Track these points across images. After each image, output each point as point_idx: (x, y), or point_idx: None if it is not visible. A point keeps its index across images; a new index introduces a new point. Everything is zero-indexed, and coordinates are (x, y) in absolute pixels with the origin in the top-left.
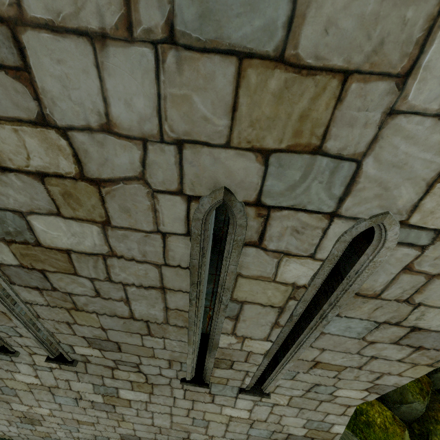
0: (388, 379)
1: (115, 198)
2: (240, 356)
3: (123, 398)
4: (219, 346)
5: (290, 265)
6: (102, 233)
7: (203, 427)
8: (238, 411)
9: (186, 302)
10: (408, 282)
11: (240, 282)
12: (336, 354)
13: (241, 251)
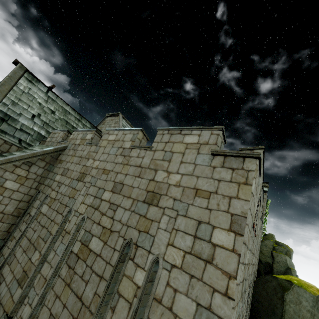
0: None
1: (112, 235)
2: None
3: None
4: None
5: (138, 272)
6: (103, 246)
7: None
8: None
9: (104, 288)
10: (169, 293)
11: (123, 279)
12: None
13: (128, 261)
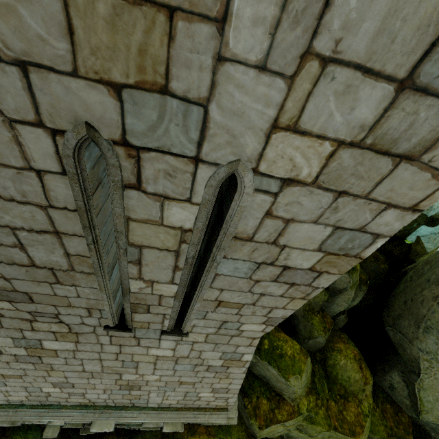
0: (277, 313)
1: None
2: (154, 300)
3: (48, 349)
4: (131, 291)
5: (173, 209)
6: None
7: (133, 368)
8: (163, 351)
9: (85, 247)
10: (272, 226)
11: (132, 226)
12: (233, 293)
13: (124, 193)
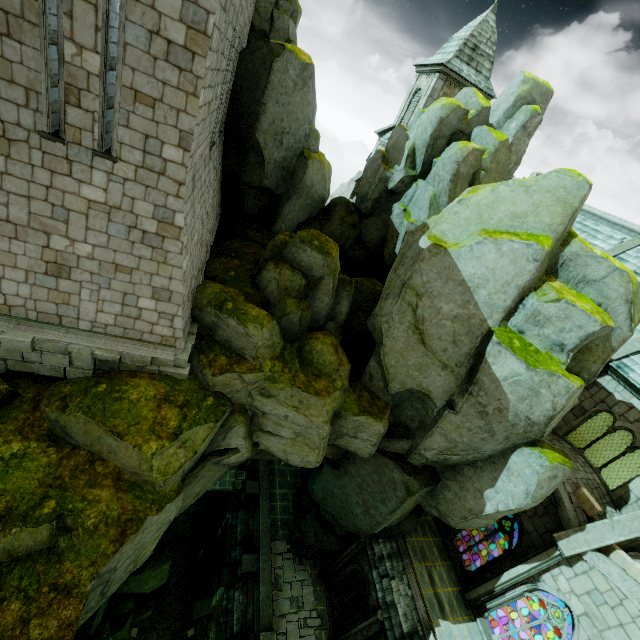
0: (184, 121)
1: None
2: (83, 80)
3: None
4: (66, 61)
5: None
6: None
7: (63, 223)
8: (96, 191)
9: None
10: None
11: None
12: (143, 77)
13: None
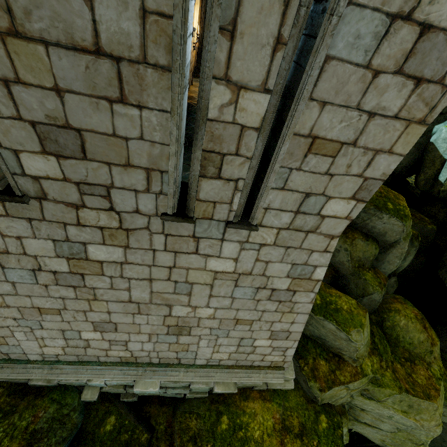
0: (378, 165)
1: None
2: (232, 140)
3: (93, 259)
4: (208, 118)
5: None
6: None
7: (185, 295)
8: (224, 262)
9: None
10: None
11: None
12: (335, 113)
13: None
